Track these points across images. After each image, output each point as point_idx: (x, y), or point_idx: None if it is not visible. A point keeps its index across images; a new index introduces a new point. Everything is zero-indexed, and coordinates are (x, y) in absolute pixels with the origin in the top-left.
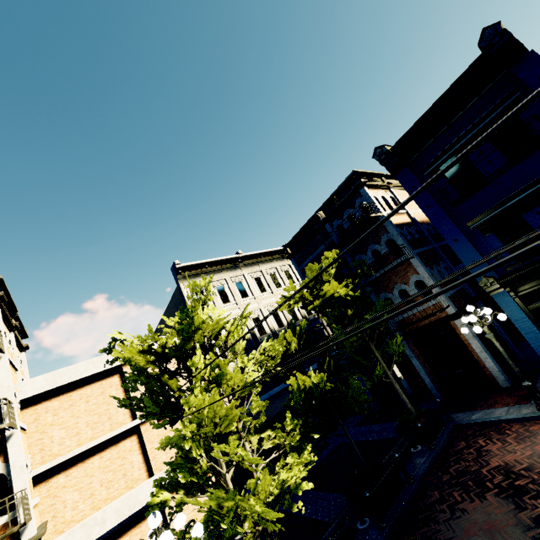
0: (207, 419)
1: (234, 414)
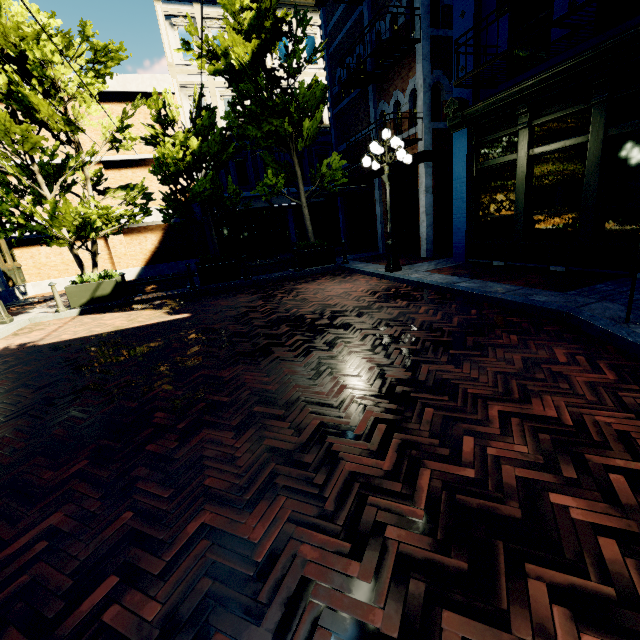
0: None
1: (37, 140)
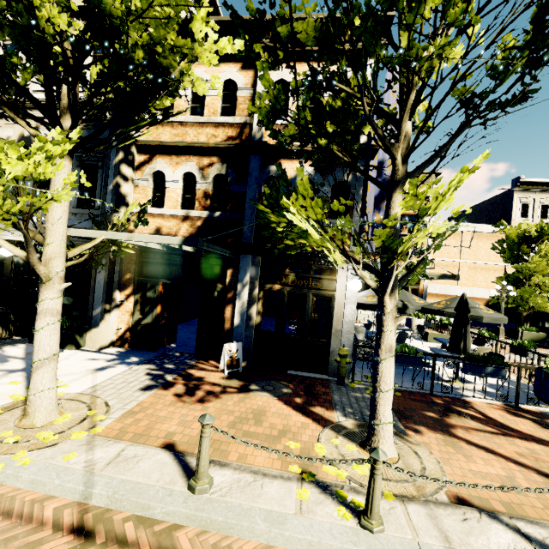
0: (534, 268)
1: (545, 272)
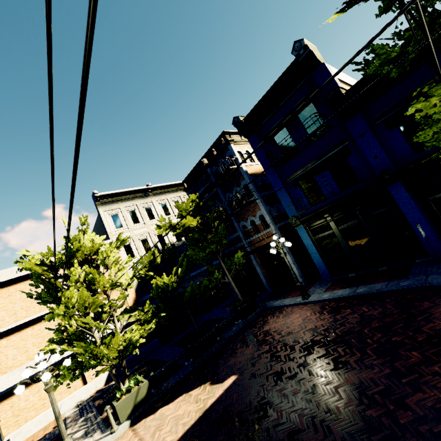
0: (79, 305)
1: (100, 302)
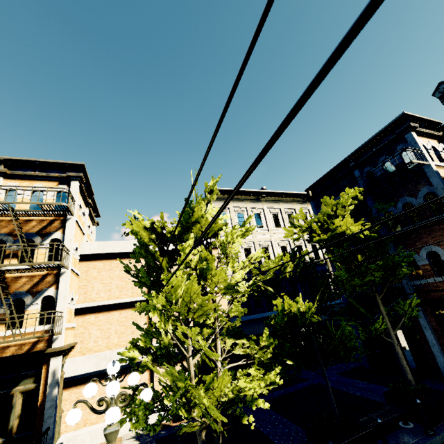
0: (183, 302)
1: (209, 308)
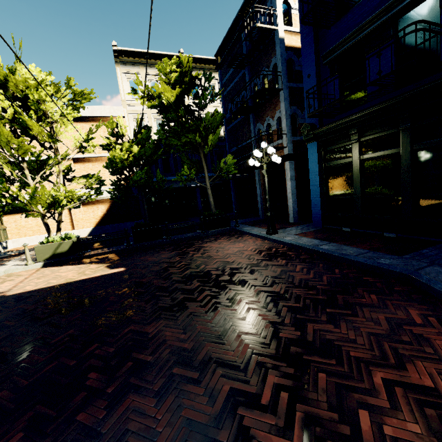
0: (3, 142)
1: (28, 148)
